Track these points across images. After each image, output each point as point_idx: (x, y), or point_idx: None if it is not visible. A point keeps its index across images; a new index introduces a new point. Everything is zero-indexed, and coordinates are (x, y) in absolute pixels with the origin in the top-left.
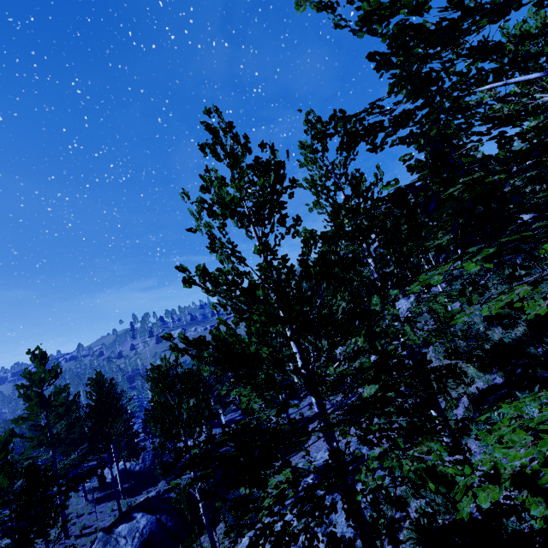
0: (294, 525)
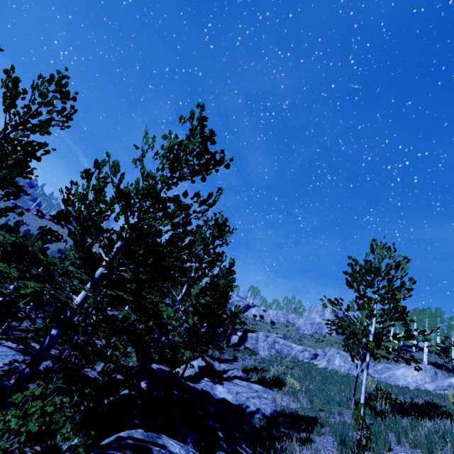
0: (4, 354)
